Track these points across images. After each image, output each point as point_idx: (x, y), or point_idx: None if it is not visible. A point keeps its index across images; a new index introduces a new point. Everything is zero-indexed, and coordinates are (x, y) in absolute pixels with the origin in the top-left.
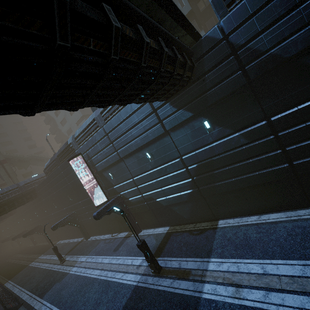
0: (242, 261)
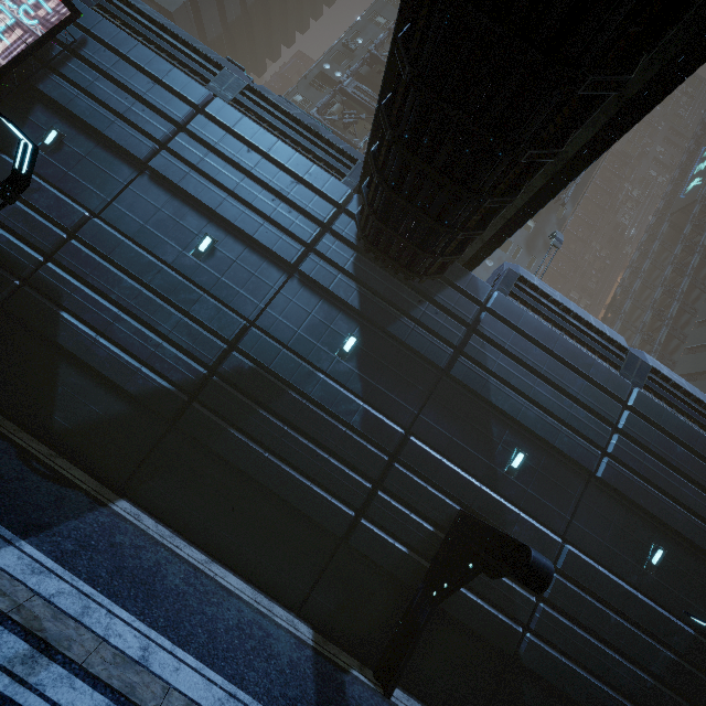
0: (109, 606)
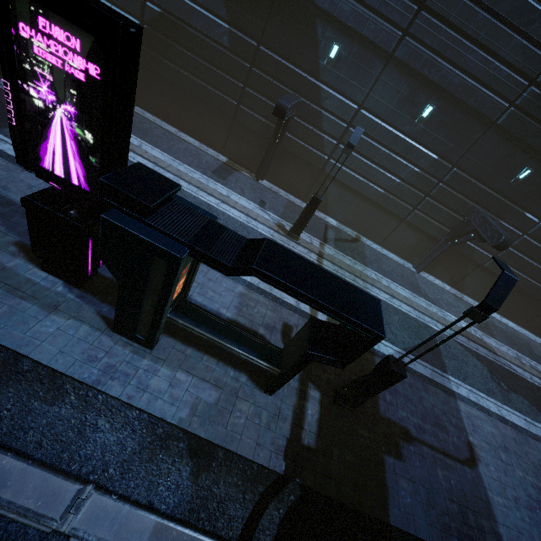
0: None
